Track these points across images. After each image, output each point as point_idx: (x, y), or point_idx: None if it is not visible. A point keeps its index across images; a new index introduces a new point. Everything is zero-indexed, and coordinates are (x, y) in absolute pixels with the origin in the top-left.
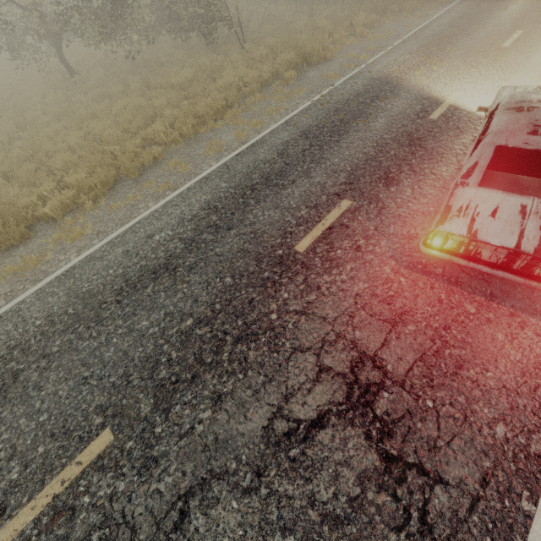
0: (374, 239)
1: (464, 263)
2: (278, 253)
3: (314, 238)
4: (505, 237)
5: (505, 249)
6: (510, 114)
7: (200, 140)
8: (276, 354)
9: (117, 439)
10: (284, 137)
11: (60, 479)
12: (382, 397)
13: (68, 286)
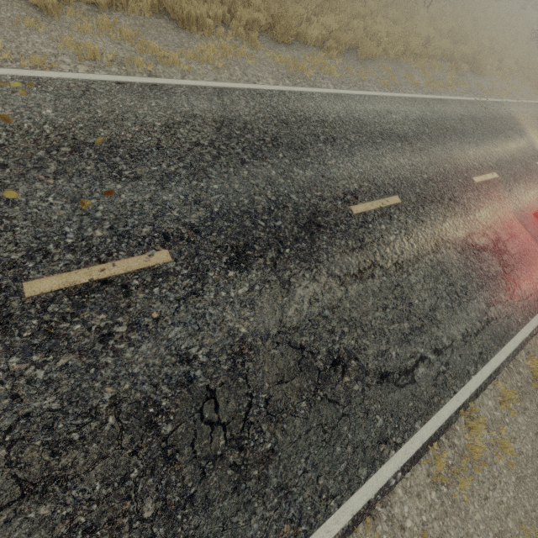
0: (507, 200)
1: None
2: (465, 174)
3: (481, 180)
4: None
5: None
6: None
7: (400, 66)
8: (467, 216)
9: (403, 203)
10: (461, 110)
11: (380, 202)
12: (505, 256)
13: (344, 106)
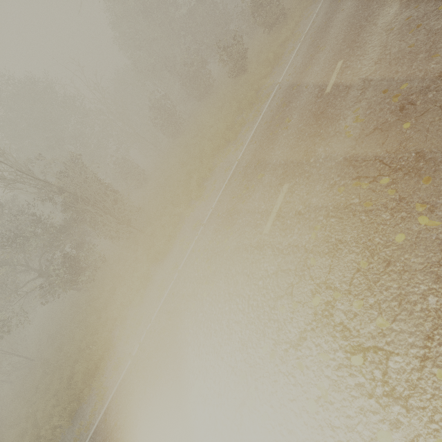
0: None
1: None
2: None
3: None
4: None
5: None
6: None
7: (79, 416)
8: None
9: None
10: None
11: None
12: None
13: None
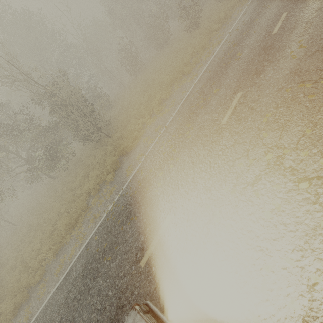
0: None
1: None
2: None
3: None
4: None
5: None
6: None
7: (61, 253)
8: None
9: None
10: (78, 269)
11: None
12: None
13: None
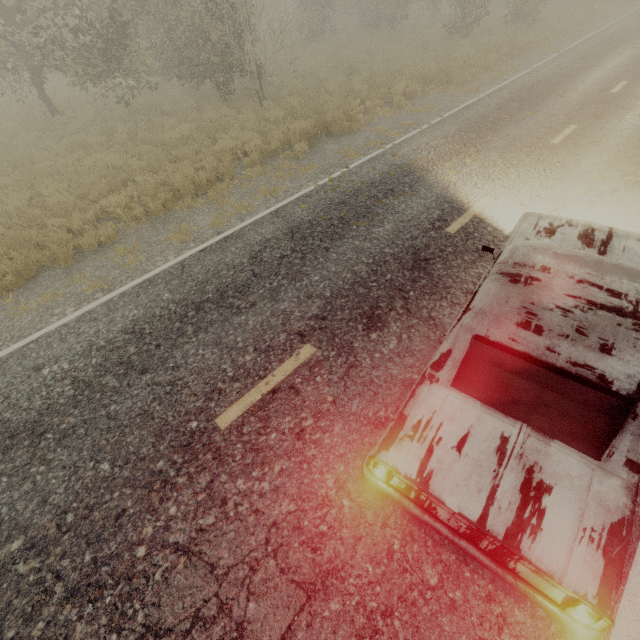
0: (326, 420)
1: (417, 513)
2: (191, 426)
3: (246, 406)
4: (468, 497)
5: (466, 519)
6: (501, 284)
7: (170, 221)
8: (116, 636)
9: None
10: (266, 233)
11: None
12: None
13: None
